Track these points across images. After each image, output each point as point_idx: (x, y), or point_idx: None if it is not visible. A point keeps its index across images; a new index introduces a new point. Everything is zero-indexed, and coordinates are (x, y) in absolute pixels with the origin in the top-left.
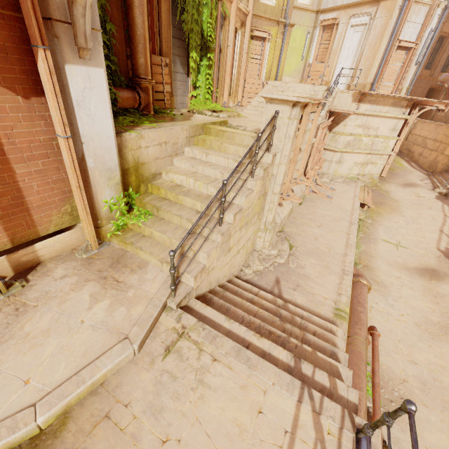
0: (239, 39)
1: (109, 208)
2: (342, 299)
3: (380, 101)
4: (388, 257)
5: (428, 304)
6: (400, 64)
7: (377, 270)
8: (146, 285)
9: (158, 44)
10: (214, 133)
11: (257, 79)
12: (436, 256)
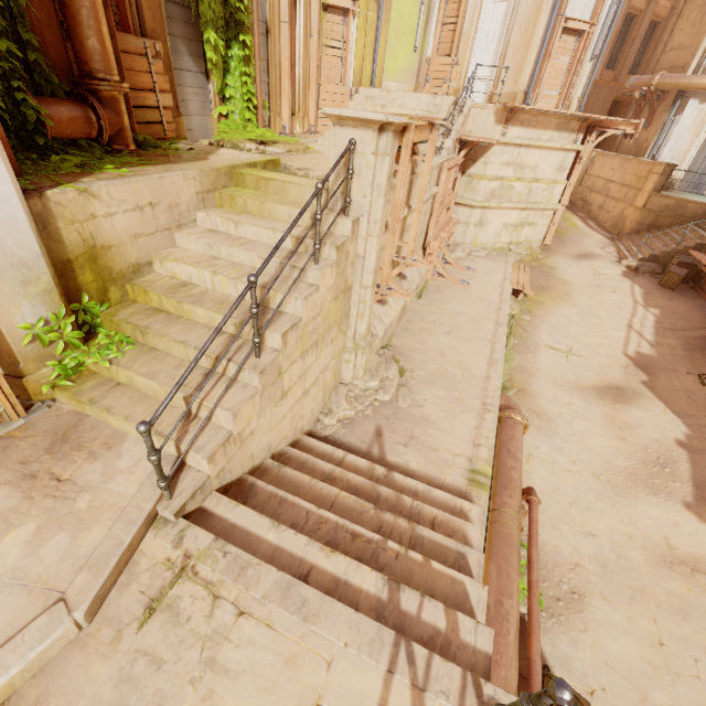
0: (302, 11)
1: (38, 338)
2: (481, 454)
3: (539, 122)
4: (554, 372)
5: (611, 441)
6: (568, 59)
7: (537, 395)
8: (116, 481)
9: (136, 13)
10: (251, 184)
11: (340, 85)
12: (623, 366)
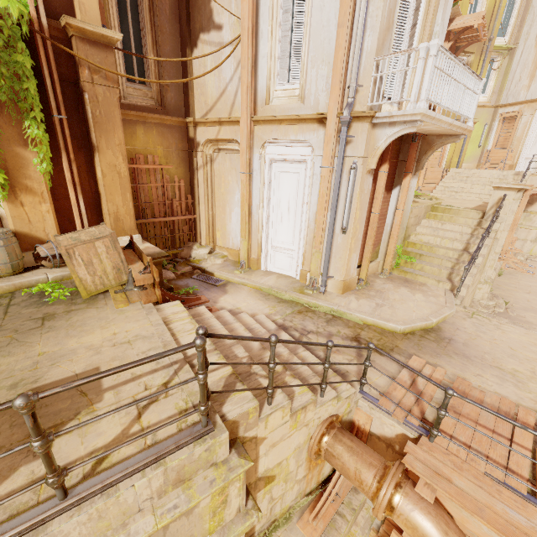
0: None
1: (397, 251)
2: None
3: None
4: None
5: None
6: None
7: None
8: (435, 291)
9: None
10: (440, 210)
11: (438, 168)
12: None
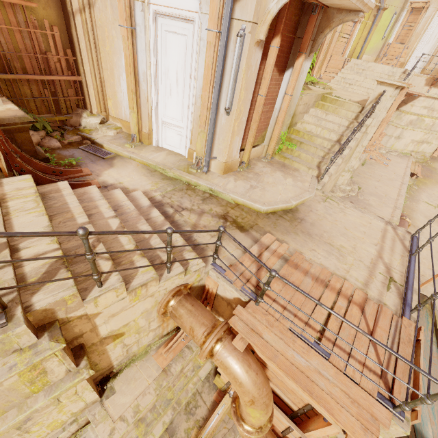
0: None
1: (281, 137)
2: (394, 219)
3: None
4: (426, 213)
5: None
6: None
7: (415, 219)
8: (304, 177)
9: None
10: (329, 101)
11: (341, 56)
12: None
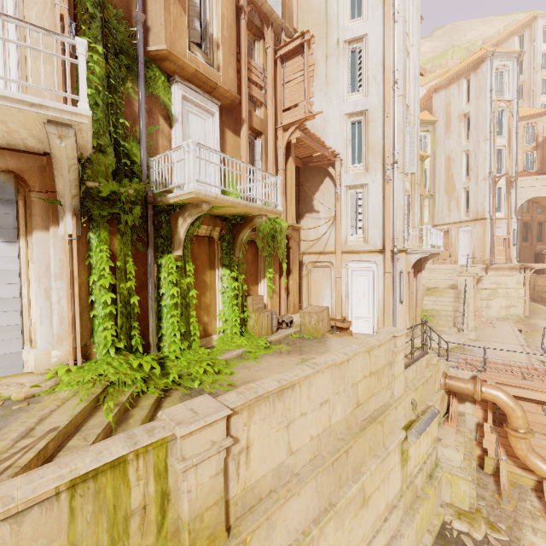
0: None
1: (420, 314)
2: None
3: (500, 268)
4: None
5: None
6: (503, 246)
7: None
8: (450, 333)
9: None
10: (432, 291)
11: None
12: None
